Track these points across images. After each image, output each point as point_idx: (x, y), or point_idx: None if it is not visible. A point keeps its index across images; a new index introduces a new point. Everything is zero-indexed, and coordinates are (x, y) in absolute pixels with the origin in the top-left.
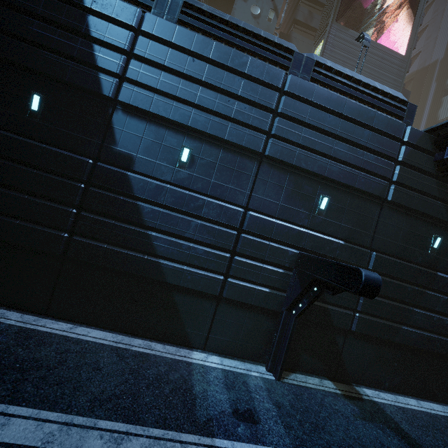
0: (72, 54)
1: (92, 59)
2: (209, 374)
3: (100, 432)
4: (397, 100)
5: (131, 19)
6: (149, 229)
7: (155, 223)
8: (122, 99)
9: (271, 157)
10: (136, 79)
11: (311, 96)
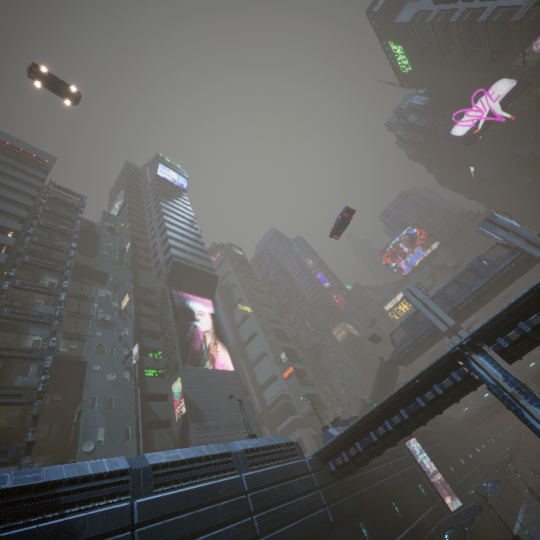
0: None
1: None
2: None
3: None
4: (289, 444)
5: (126, 519)
6: None
7: None
8: None
9: None
10: None
11: (261, 481)
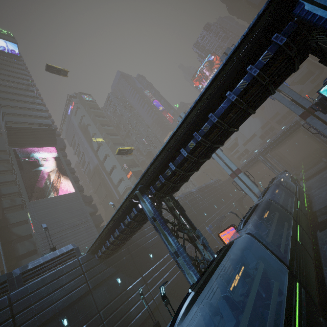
0: None
1: None
2: None
3: None
4: (69, 251)
5: None
6: None
7: None
8: None
9: None
10: None
11: (28, 291)
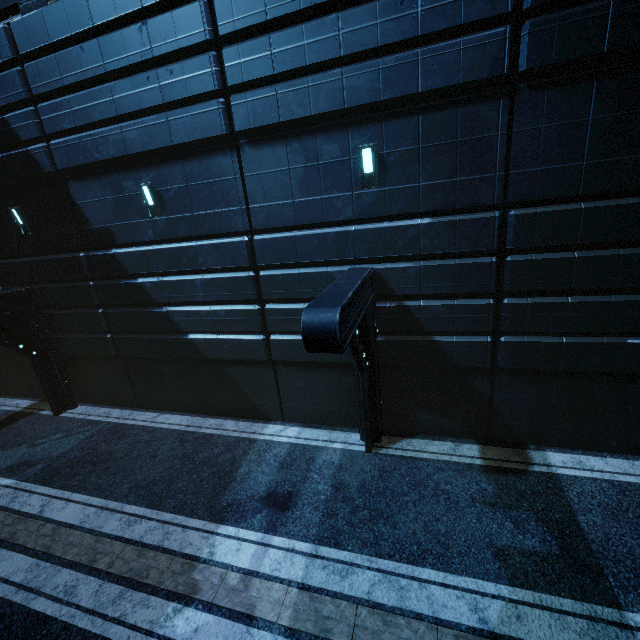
0: (2, 144)
1: (15, 137)
2: (270, 451)
3: (122, 516)
4: None
5: (7, 50)
6: (166, 304)
7: (164, 297)
8: (60, 167)
9: (244, 132)
10: (55, 130)
11: None
